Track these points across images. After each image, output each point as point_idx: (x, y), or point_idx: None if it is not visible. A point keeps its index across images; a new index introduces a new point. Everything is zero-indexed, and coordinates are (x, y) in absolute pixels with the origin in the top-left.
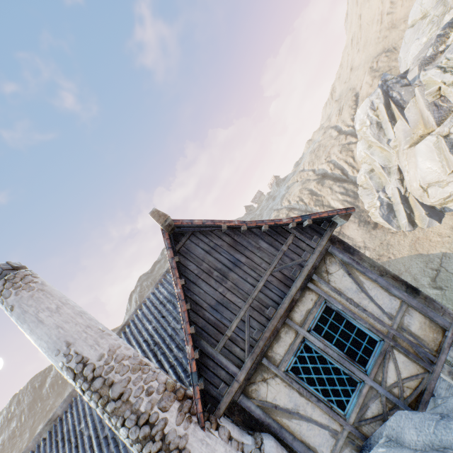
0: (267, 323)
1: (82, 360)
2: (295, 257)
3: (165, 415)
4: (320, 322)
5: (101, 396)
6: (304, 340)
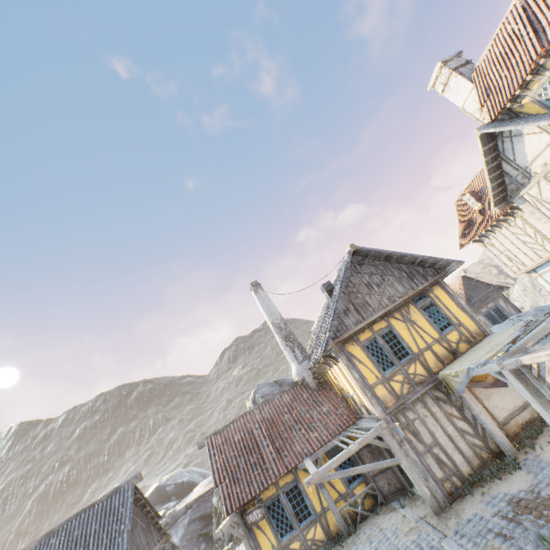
0: (481, 303)
1: None
2: (491, 293)
3: None
4: (494, 309)
5: None
6: (489, 311)
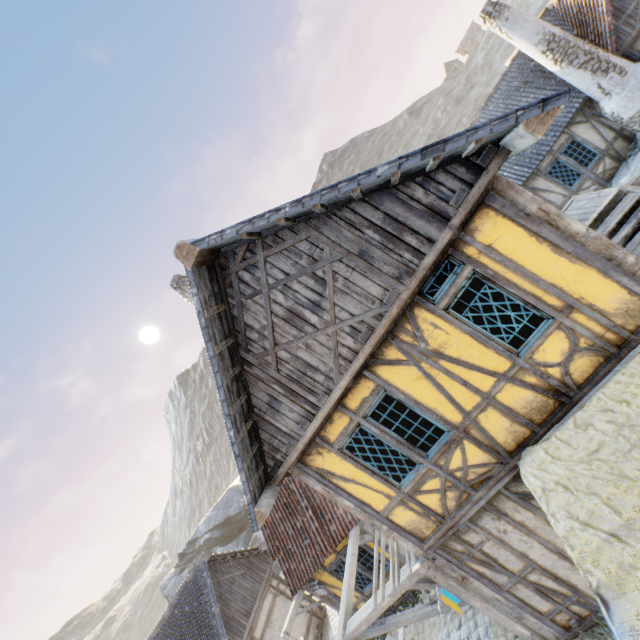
0: None
1: (552, 35)
2: None
3: (597, 51)
4: None
5: (564, 49)
6: None
